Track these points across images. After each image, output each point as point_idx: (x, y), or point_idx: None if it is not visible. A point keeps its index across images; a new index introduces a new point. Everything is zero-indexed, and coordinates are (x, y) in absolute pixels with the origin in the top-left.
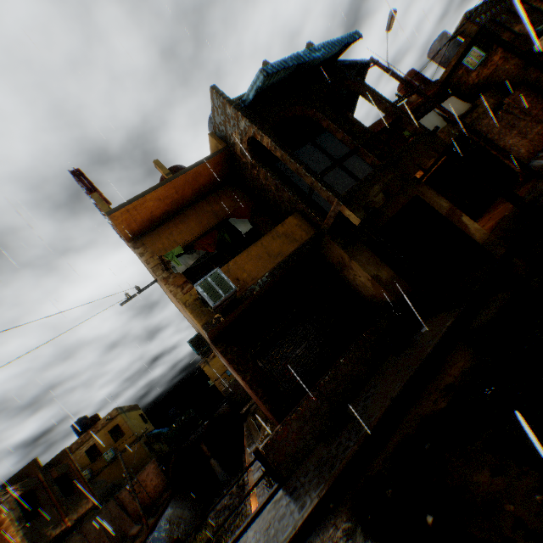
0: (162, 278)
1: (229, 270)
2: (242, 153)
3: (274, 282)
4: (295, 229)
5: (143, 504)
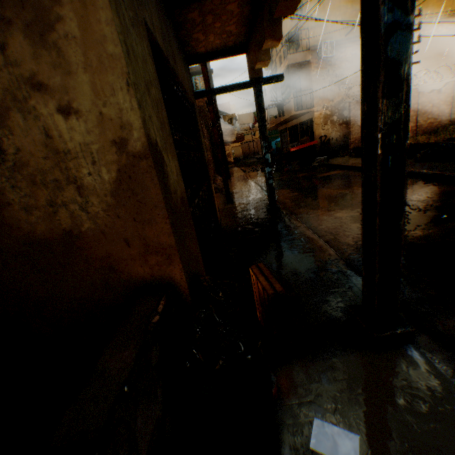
0: None
1: None
2: None
3: None
4: None
5: None
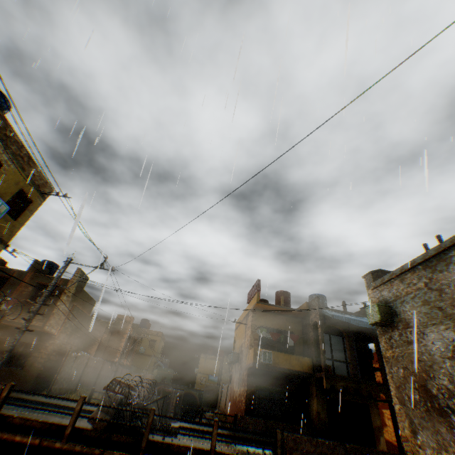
0: (252, 330)
1: (274, 354)
2: (311, 320)
3: (283, 372)
4: (306, 363)
5: None
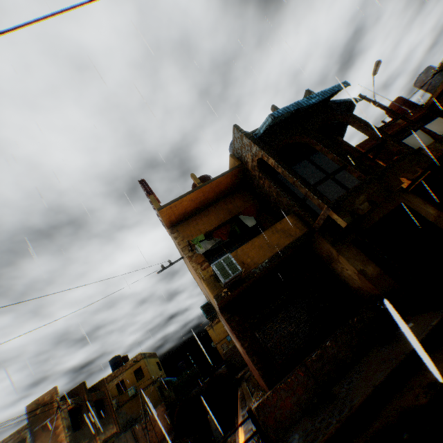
0: (188, 256)
1: (237, 255)
2: (252, 169)
3: (271, 267)
4: (291, 226)
5: (151, 441)
